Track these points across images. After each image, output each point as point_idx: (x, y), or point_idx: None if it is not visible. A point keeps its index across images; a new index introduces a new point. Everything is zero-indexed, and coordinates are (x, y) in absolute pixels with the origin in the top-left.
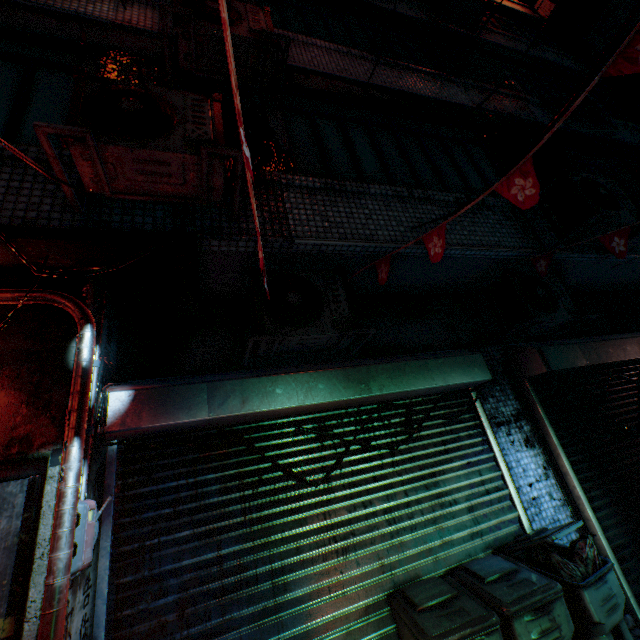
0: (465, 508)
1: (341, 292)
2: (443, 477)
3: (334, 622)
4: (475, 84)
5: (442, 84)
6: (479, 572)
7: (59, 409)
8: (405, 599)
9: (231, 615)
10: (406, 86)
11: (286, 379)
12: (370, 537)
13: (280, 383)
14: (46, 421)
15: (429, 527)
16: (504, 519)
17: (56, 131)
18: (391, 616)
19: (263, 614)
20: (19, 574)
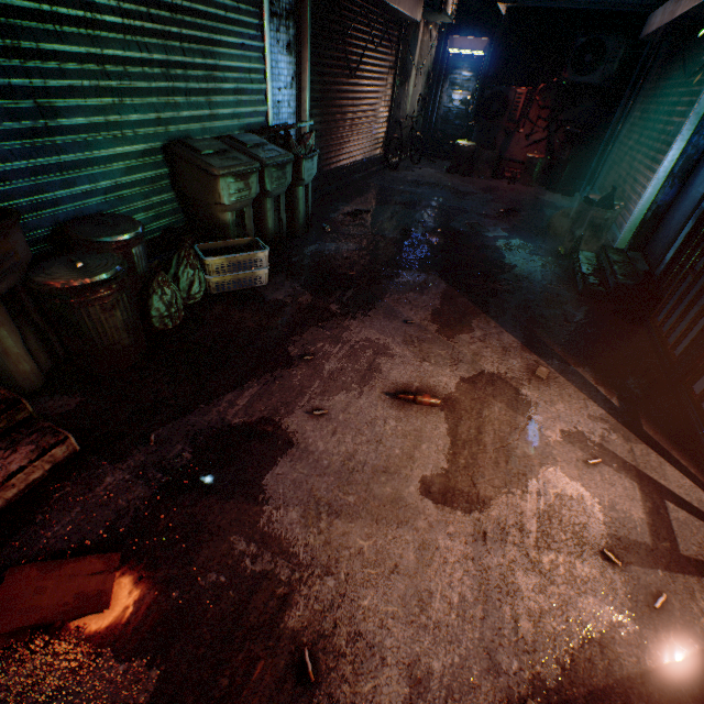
0: (233, 91)
1: None
2: (219, 51)
3: (116, 158)
4: None
5: None
6: (243, 141)
7: None
8: (187, 148)
9: None
10: None
11: None
12: (148, 88)
13: None
14: None
15: (202, 98)
16: (258, 111)
17: None
18: (166, 163)
19: (34, 135)
20: None
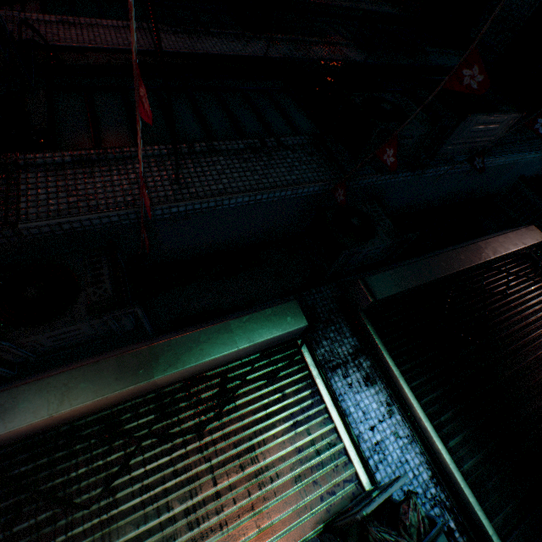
0: (290, 480)
1: (106, 270)
2: (264, 448)
3: None
4: (283, 37)
5: (247, 42)
6: None
7: None
8: None
9: None
10: (205, 48)
11: (36, 387)
12: None
13: (26, 394)
14: None
15: (245, 516)
16: (338, 480)
17: None
18: None
19: None
20: None
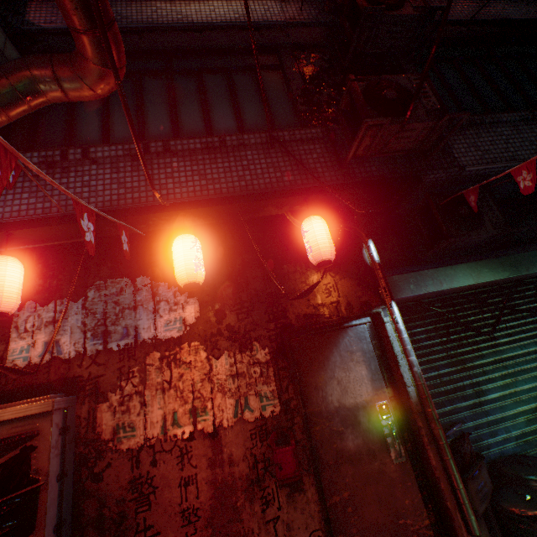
0: None
1: (491, 203)
2: None
3: (518, 414)
4: None
5: (527, 1)
6: None
7: (374, 287)
8: None
9: (456, 405)
10: (497, 13)
11: (461, 267)
12: (529, 367)
13: (458, 270)
14: (371, 294)
15: None
16: None
17: (373, 123)
18: None
19: (473, 406)
20: (383, 369)
